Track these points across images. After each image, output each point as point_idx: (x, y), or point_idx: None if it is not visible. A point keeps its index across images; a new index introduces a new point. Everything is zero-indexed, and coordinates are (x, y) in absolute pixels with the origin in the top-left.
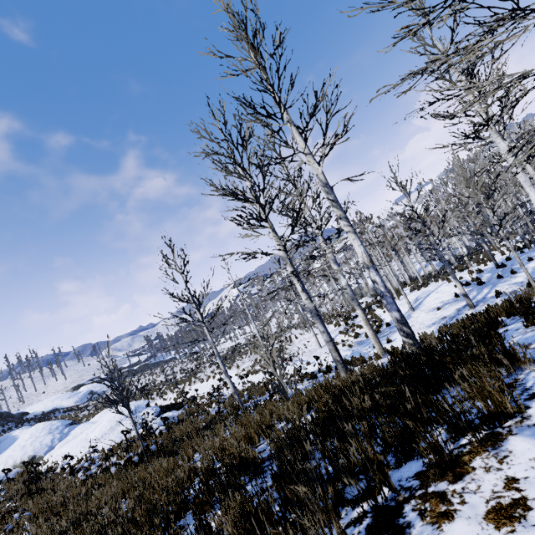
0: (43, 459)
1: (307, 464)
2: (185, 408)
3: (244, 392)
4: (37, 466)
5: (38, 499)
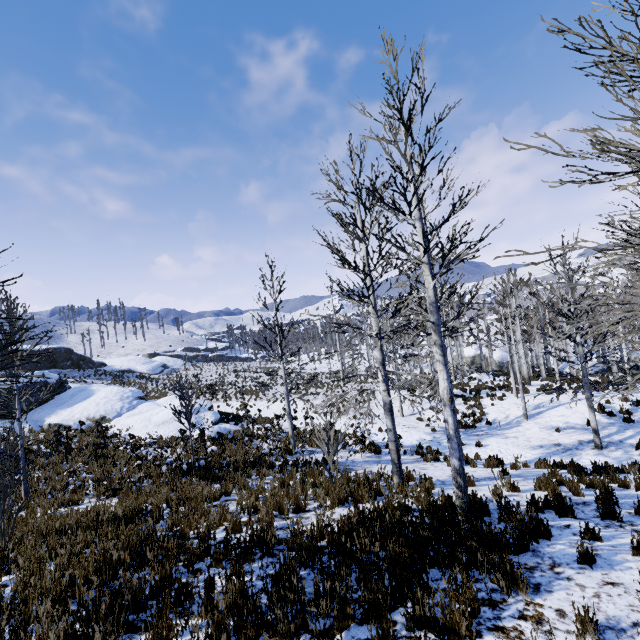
0: (111, 422)
1: (298, 582)
2: (243, 425)
3: (304, 434)
4: (105, 429)
5: (101, 462)
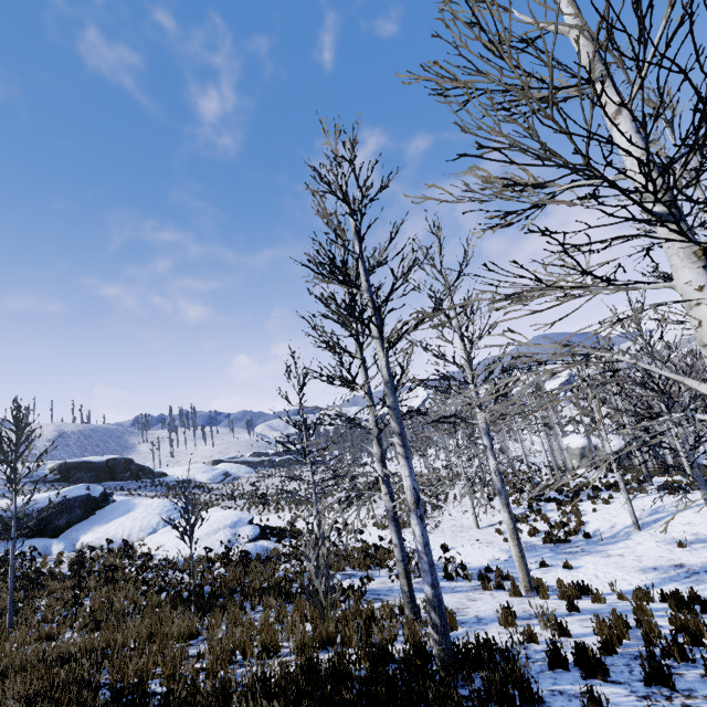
0: (145, 540)
1: None
2: (285, 541)
3: (350, 552)
4: (130, 548)
5: (111, 587)
